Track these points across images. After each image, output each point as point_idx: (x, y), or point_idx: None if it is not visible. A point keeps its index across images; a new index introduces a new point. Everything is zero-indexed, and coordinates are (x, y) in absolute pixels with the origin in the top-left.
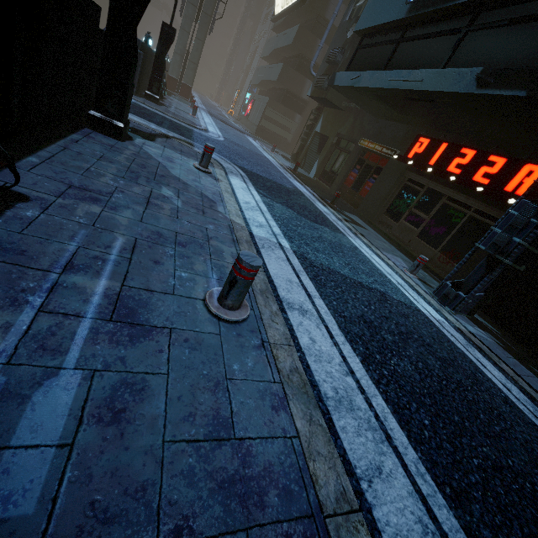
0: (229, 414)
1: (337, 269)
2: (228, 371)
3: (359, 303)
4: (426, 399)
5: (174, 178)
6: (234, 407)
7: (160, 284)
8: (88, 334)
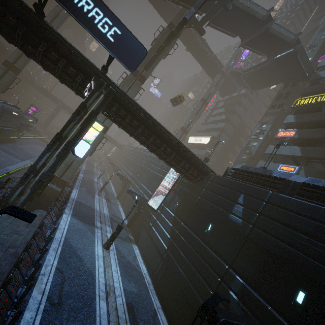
0: None
1: None
2: None
3: None
4: None
5: None
6: None
7: None
8: None
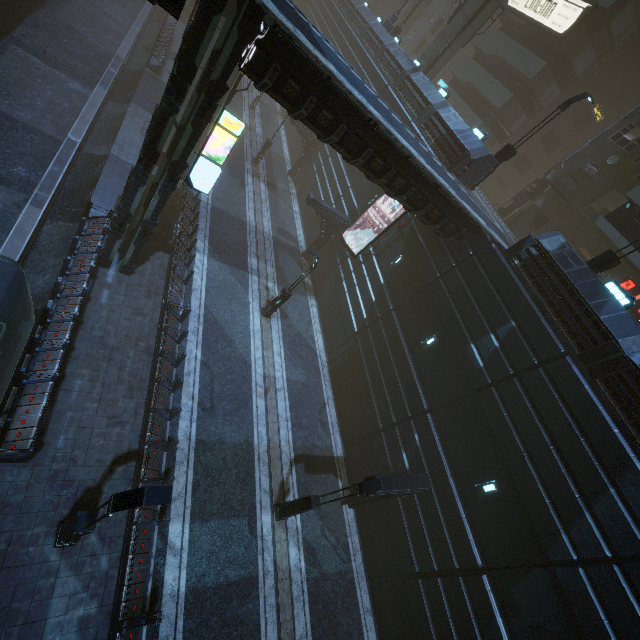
0: None
1: None
2: None
3: None
4: None
5: None
6: None
7: None
8: None
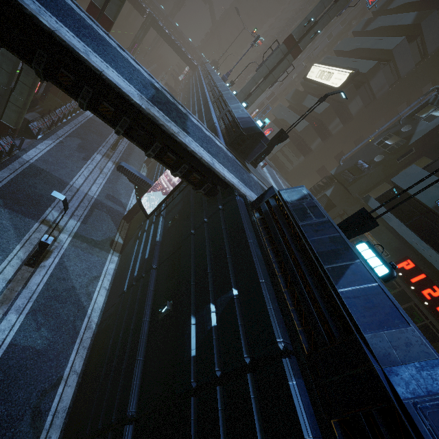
0: None
1: None
2: None
3: None
4: None
5: None
6: None
7: None
8: None
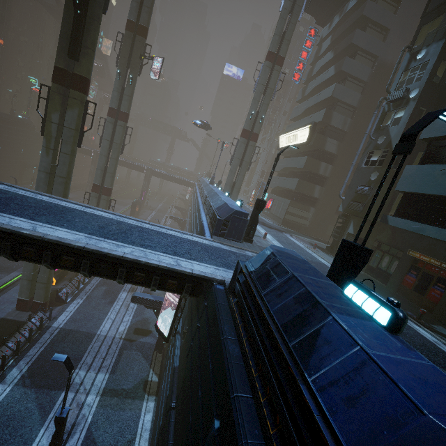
0: None
1: None
2: None
3: None
4: None
5: None
6: None
7: None
8: None
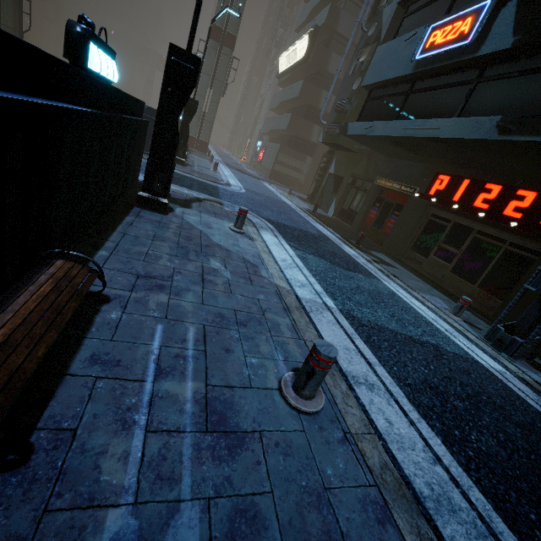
0: (340, 537)
1: (385, 324)
2: (324, 478)
3: (417, 363)
4: (522, 484)
5: (217, 246)
6: (343, 526)
7: (237, 377)
8: (193, 453)
